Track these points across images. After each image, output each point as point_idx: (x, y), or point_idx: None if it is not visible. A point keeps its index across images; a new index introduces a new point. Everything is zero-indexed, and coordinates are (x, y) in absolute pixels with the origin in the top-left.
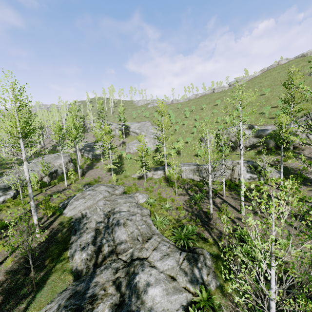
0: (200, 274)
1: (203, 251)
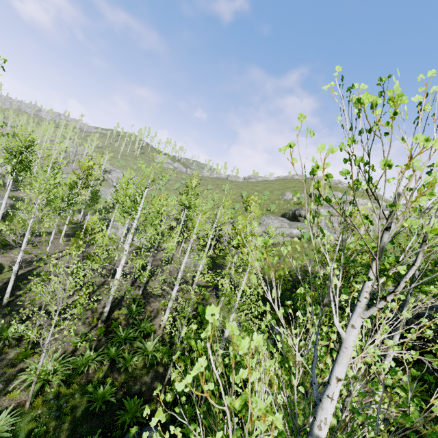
0: None
1: None
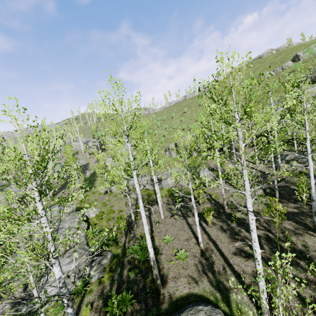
0: (90, 270)
1: (107, 253)
